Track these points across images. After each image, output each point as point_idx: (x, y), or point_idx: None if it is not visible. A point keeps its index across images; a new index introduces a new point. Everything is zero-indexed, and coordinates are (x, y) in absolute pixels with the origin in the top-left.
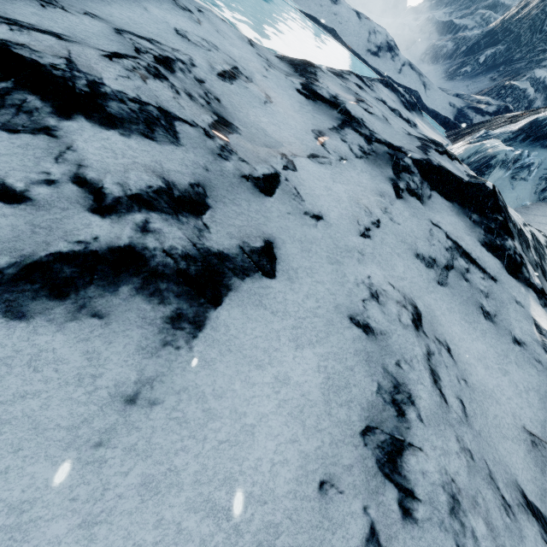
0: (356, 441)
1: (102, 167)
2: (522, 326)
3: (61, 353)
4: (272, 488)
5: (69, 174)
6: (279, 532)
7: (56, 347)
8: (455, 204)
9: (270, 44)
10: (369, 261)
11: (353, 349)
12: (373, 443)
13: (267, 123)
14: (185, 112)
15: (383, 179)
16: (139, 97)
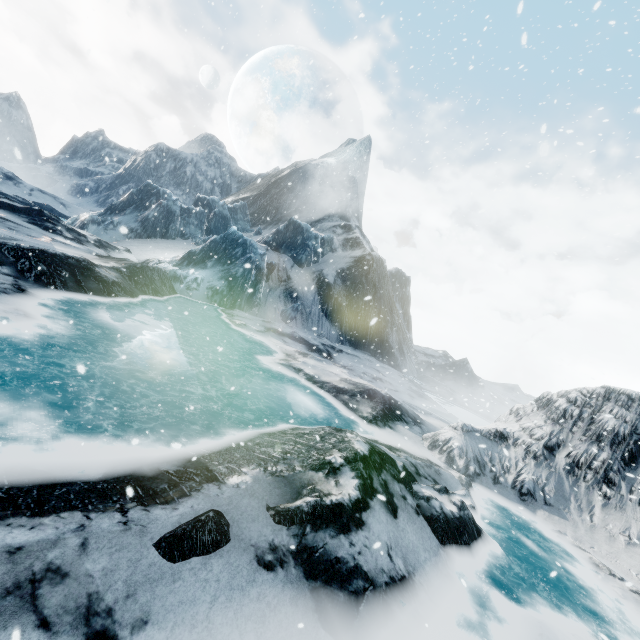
0: None
1: None
2: (40, 236)
3: None
4: None
5: None
6: None
7: None
8: (8, 211)
9: None
10: None
11: None
12: None
13: None
14: None
15: None
16: None
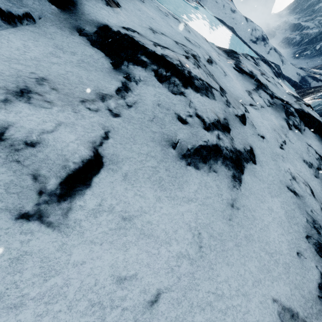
0: (305, 240)
1: (200, 110)
2: None
3: (210, 184)
4: (281, 250)
5: (194, 113)
6: (289, 266)
7: (209, 181)
8: (317, 135)
9: (207, 39)
10: (286, 161)
11: (292, 201)
12: (311, 242)
13: (229, 87)
14: (212, 84)
15: (281, 118)
16: (200, 77)
